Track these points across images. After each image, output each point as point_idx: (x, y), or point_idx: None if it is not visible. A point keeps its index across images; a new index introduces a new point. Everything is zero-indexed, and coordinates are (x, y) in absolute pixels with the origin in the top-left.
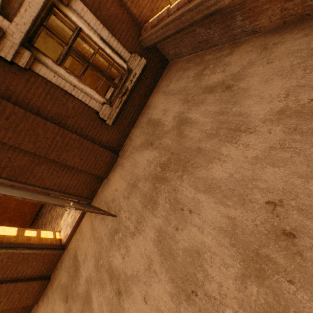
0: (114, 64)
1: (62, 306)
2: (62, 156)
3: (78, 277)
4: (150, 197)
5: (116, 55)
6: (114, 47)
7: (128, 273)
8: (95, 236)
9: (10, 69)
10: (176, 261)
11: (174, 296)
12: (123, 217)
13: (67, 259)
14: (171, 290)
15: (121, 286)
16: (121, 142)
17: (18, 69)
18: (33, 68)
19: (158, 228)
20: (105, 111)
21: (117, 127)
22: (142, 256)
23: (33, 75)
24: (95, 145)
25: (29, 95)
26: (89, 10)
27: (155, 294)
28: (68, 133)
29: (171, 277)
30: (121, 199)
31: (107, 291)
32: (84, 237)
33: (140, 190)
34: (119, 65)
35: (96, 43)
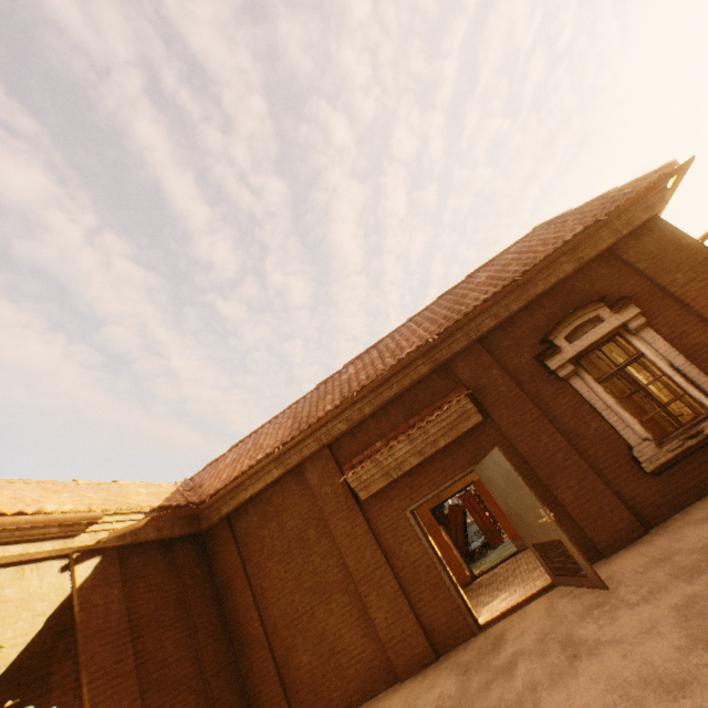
0: (684, 397)
1: (451, 678)
2: (553, 478)
3: (497, 651)
4: (690, 567)
5: (691, 385)
6: (690, 376)
7: (602, 638)
8: (550, 614)
9: (546, 377)
10: (706, 619)
11: (682, 647)
12: (620, 591)
13: (481, 639)
14: (680, 643)
15: (580, 650)
16: (659, 512)
17: (554, 378)
18: (568, 380)
19: (689, 594)
20: (644, 449)
21: (660, 484)
22: (639, 621)
23: (566, 385)
24: (607, 489)
25: (551, 402)
26: (661, 338)
27: (645, 649)
28: (574, 454)
29: (688, 632)
30: (626, 575)
31: (550, 657)
32: (526, 617)
33: (674, 562)
34: (692, 398)
35: (659, 369)
